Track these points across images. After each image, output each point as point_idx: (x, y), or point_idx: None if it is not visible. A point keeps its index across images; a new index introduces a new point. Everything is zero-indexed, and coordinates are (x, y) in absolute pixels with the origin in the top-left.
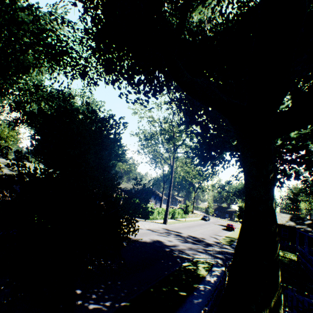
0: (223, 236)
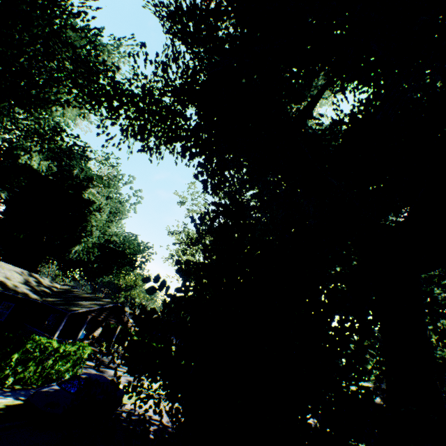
0: None
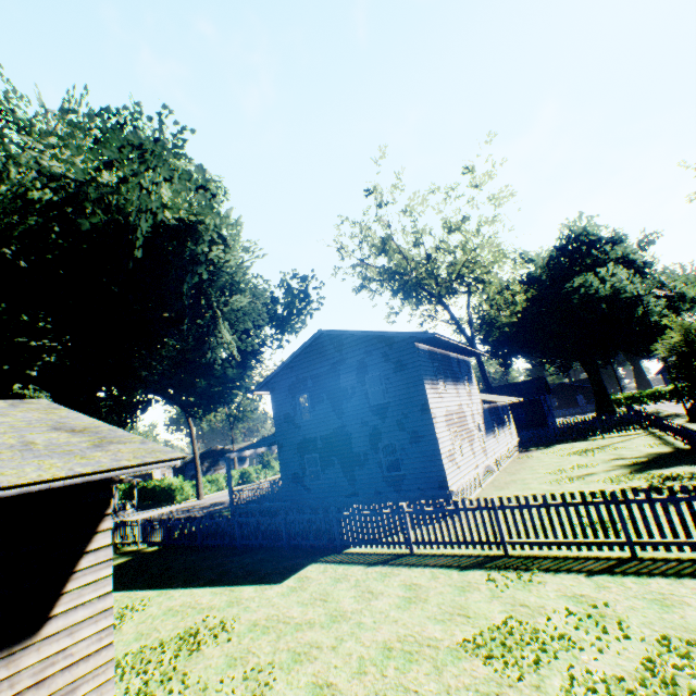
0: None
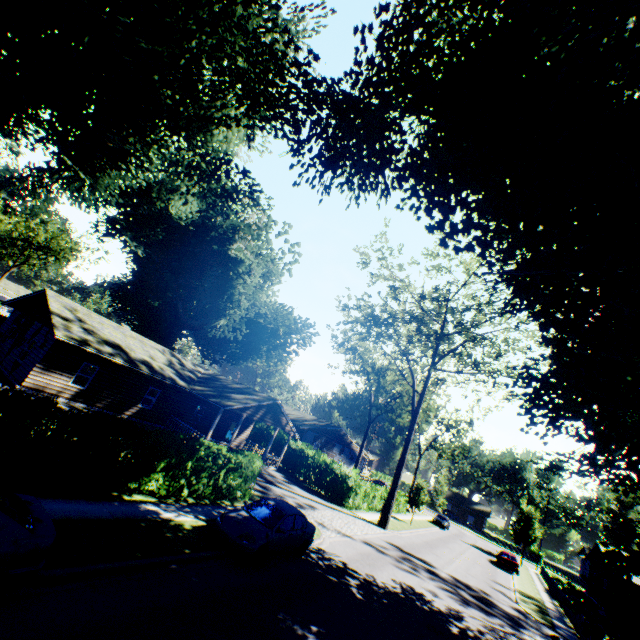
0: (514, 590)
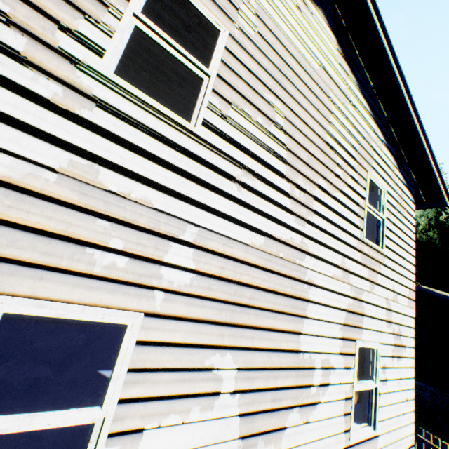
0: None
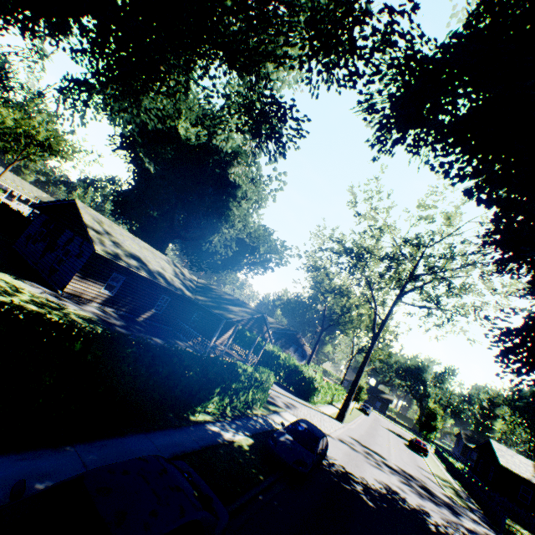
0: (434, 474)
